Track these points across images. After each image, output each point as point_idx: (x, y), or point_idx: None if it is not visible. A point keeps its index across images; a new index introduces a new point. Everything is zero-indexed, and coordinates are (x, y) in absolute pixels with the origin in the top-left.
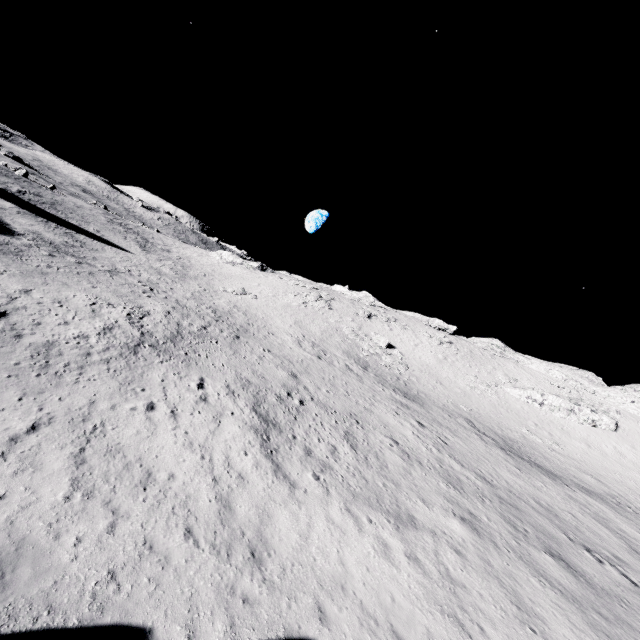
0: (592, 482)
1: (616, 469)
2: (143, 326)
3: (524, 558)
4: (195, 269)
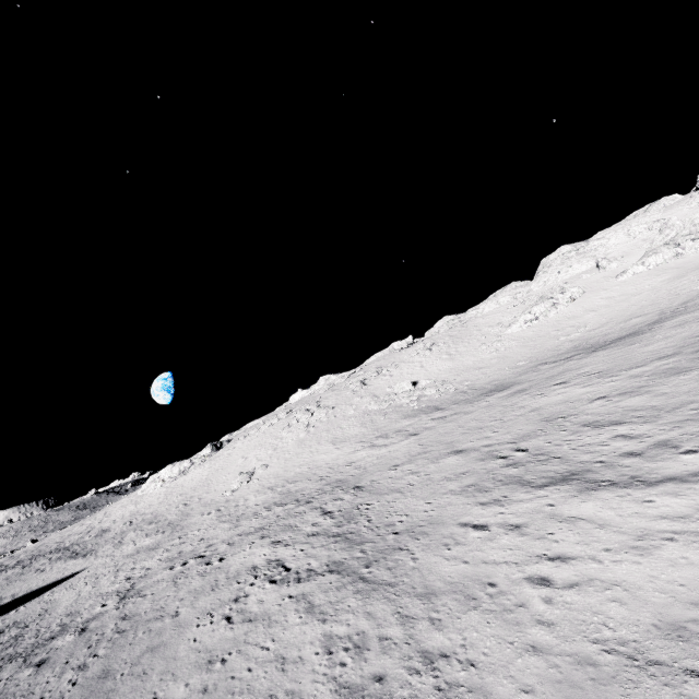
0: (641, 319)
1: (625, 305)
2: (310, 569)
3: None
4: (166, 511)
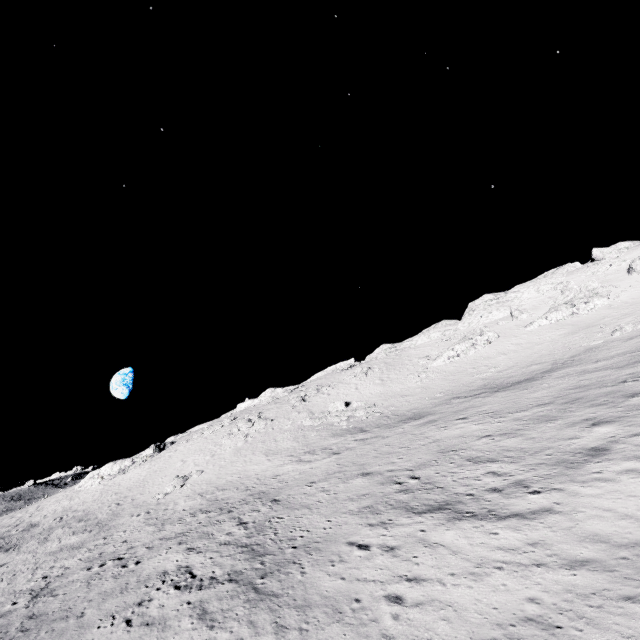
0: (539, 367)
1: (529, 352)
2: (213, 577)
3: (638, 408)
4: (97, 510)
